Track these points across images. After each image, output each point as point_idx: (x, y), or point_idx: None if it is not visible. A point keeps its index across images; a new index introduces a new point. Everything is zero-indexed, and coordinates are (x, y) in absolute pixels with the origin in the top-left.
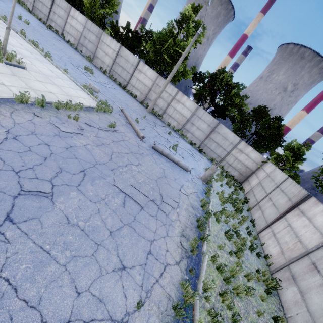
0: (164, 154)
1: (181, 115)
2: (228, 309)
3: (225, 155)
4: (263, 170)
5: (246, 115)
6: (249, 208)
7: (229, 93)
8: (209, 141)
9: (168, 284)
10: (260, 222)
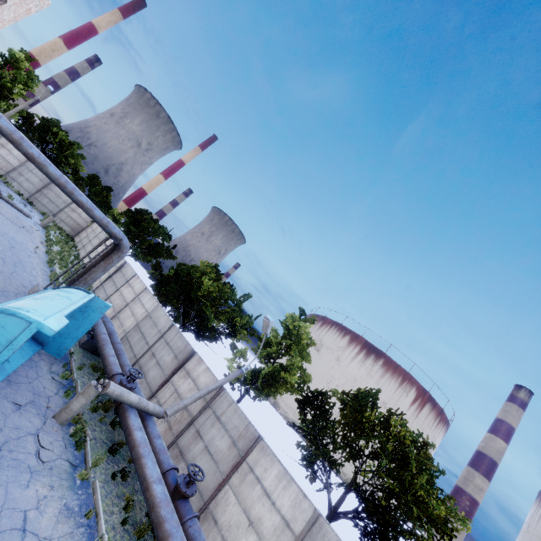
0: (10, 202)
1: (6, 161)
2: (64, 262)
3: (58, 212)
4: (91, 227)
5: (80, 179)
6: (77, 250)
7: (65, 150)
8: (41, 195)
9: (42, 249)
10: (83, 255)
